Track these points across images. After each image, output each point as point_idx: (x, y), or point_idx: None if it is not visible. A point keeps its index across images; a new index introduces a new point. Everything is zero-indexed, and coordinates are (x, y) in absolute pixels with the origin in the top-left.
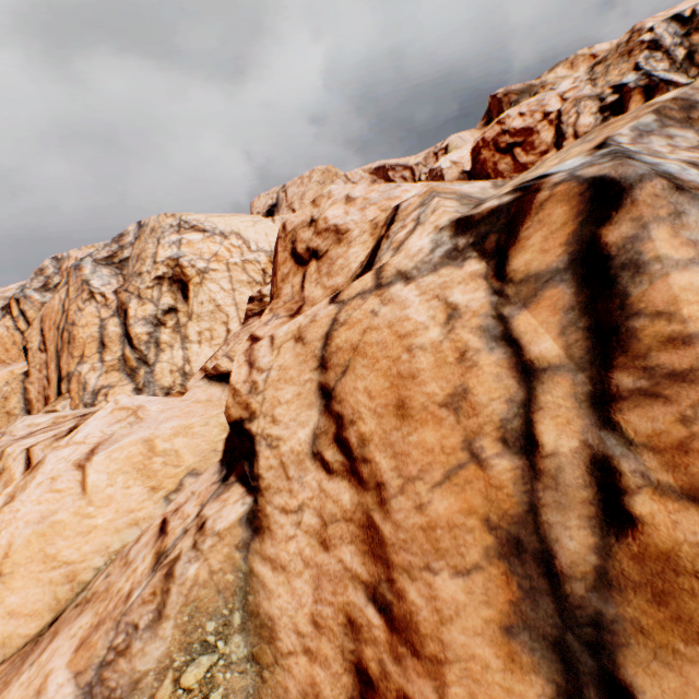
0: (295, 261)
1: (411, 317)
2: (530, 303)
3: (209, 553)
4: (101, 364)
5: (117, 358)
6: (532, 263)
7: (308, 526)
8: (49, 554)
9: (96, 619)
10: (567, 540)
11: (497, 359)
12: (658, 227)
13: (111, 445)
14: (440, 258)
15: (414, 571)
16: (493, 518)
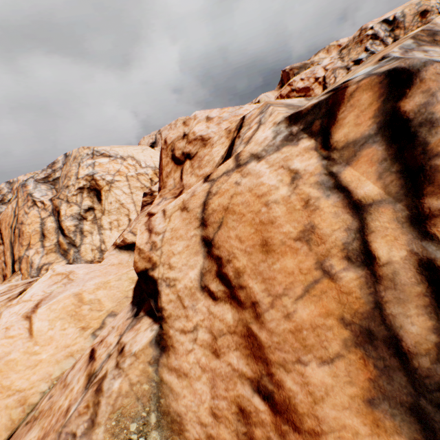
0: (175, 163)
1: (264, 182)
2: (351, 161)
3: (128, 370)
4: (42, 248)
5: (54, 244)
6: (349, 134)
7: (202, 341)
8: (5, 385)
9: (42, 433)
10: (409, 325)
11: (333, 202)
12: None
13: (51, 300)
14: (281, 141)
15: (288, 365)
16: (346, 316)
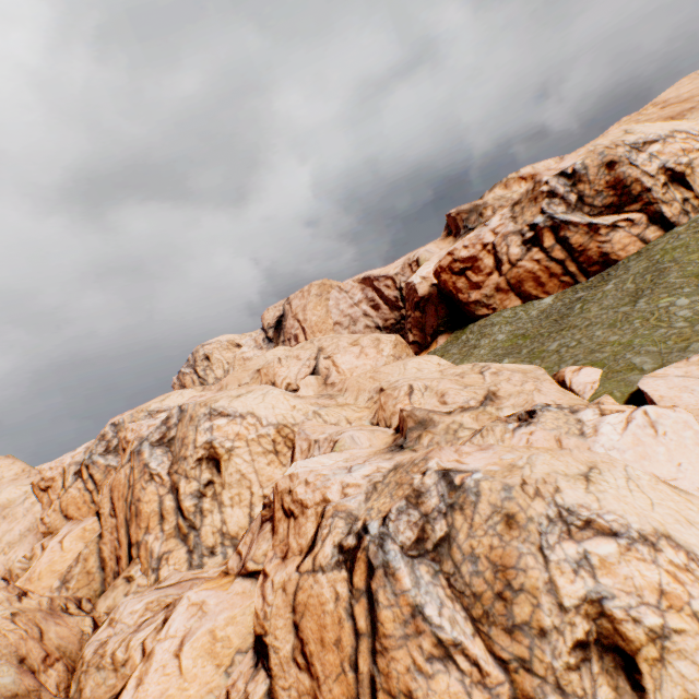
0: (284, 512)
1: (324, 593)
2: (359, 600)
3: None
4: (162, 533)
5: (173, 527)
6: (358, 582)
7: (294, 697)
8: None
9: None
10: None
11: (349, 625)
12: (381, 589)
13: (192, 636)
14: (334, 563)
15: None
16: (349, 697)
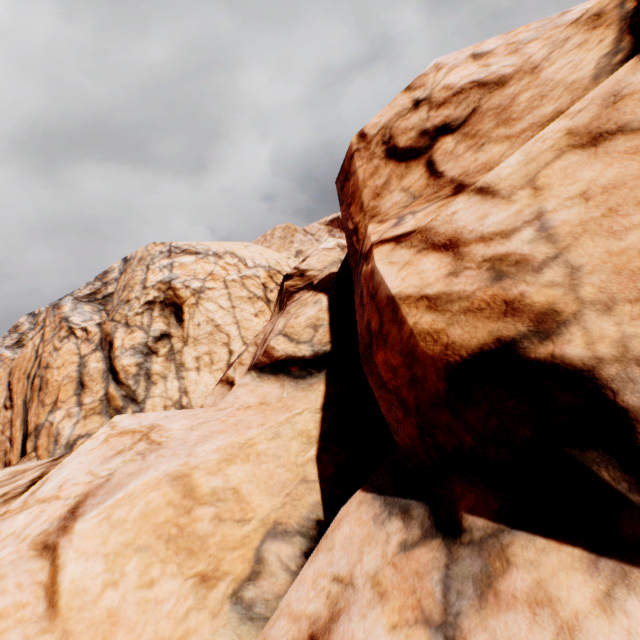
0: (397, 160)
1: None
2: None
3: None
4: (78, 408)
5: (98, 399)
6: None
7: None
8: None
9: None
10: None
11: None
12: None
13: (110, 494)
14: None
15: None
16: None
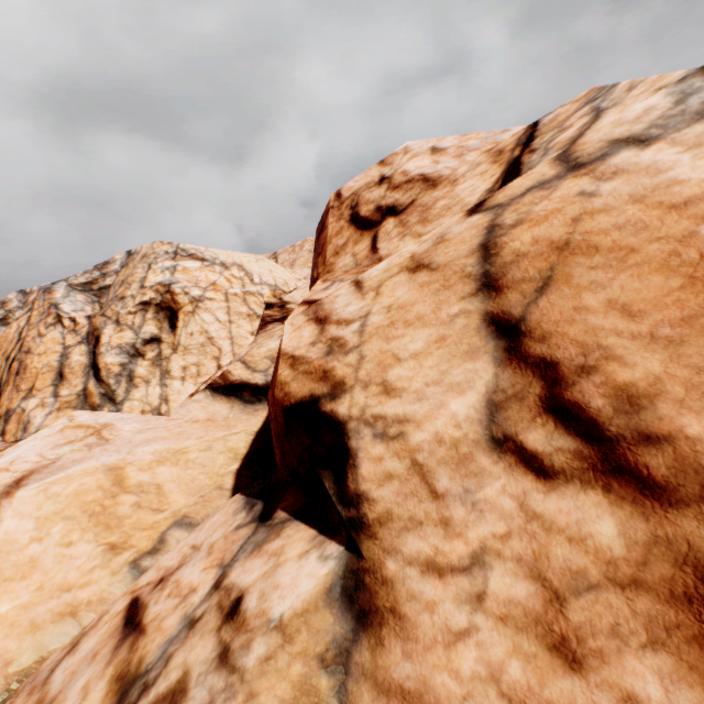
0: (357, 227)
1: (684, 178)
2: None
3: (257, 678)
4: (53, 399)
5: (76, 393)
6: None
7: (506, 605)
8: None
9: None
10: None
11: None
12: None
13: (52, 473)
14: None
15: None
16: None
